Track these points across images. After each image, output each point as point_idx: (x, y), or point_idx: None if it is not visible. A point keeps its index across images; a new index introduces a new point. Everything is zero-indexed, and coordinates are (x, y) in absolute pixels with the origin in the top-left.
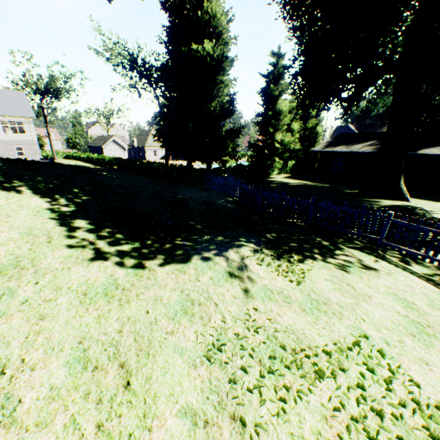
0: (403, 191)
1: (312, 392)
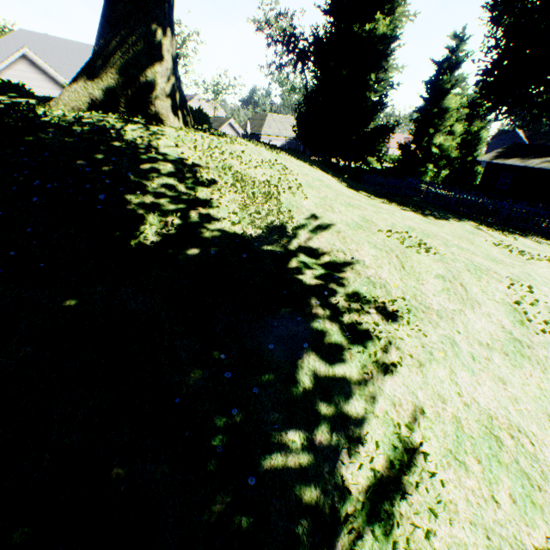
0: None
1: (541, 261)
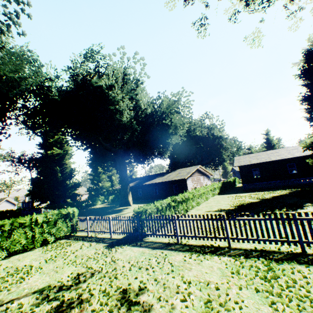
0: (129, 201)
1: None
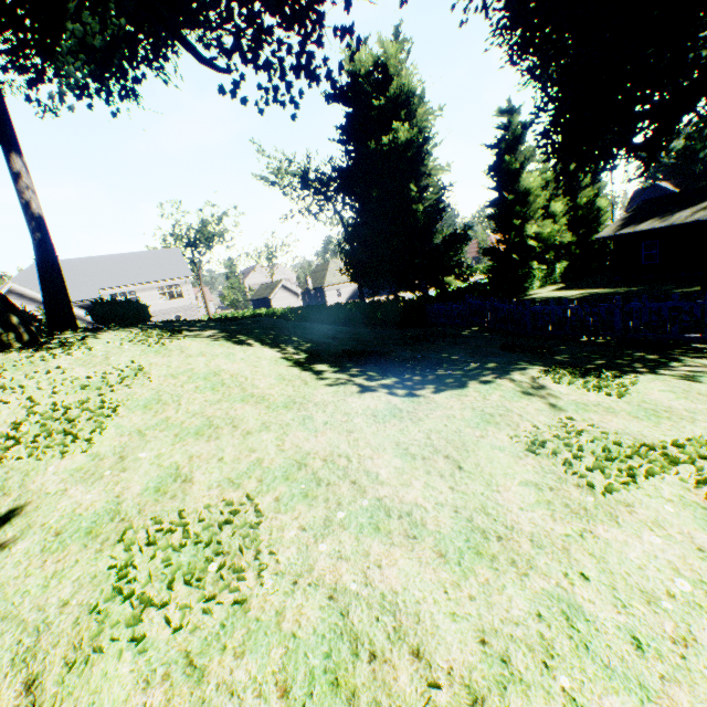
0: None
1: (665, 473)
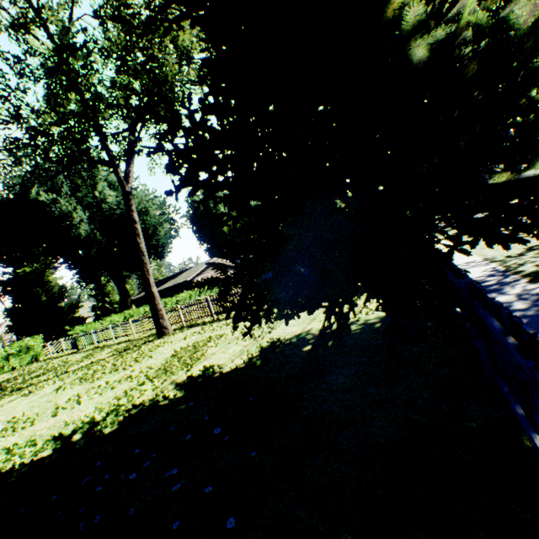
0: None
1: None
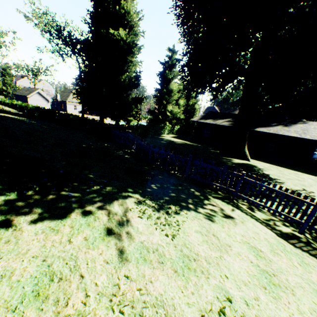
0: (246, 154)
1: None
